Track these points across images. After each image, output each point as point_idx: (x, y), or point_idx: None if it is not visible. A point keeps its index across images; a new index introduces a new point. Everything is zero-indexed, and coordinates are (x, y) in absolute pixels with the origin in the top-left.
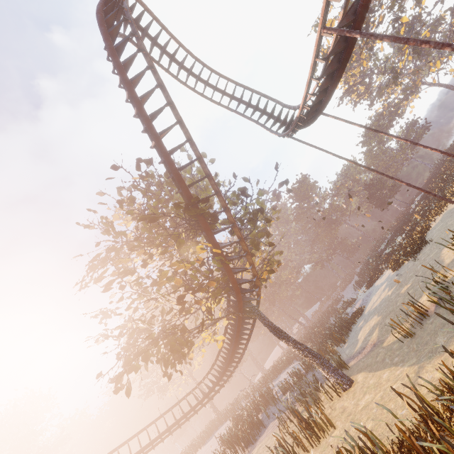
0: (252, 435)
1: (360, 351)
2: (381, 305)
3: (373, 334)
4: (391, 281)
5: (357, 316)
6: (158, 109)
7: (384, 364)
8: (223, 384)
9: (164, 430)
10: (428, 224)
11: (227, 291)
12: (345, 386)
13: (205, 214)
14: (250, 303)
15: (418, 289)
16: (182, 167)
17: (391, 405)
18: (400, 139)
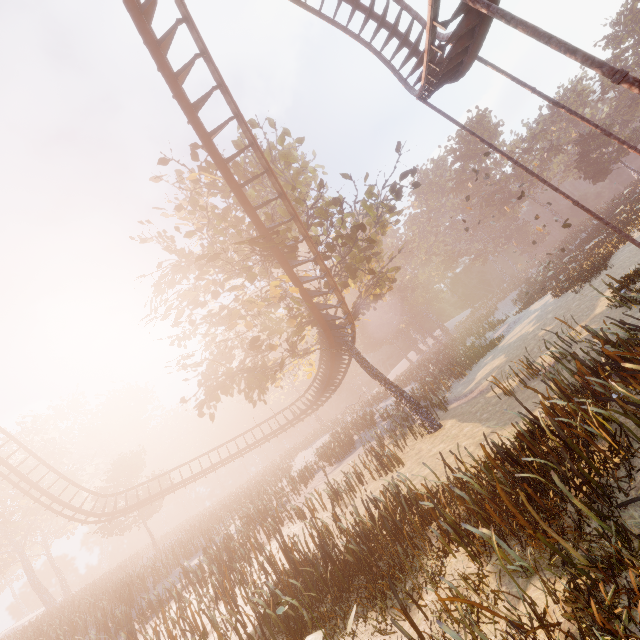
0: (342, 454)
1: (467, 394)
2: (516, 343)
3: (488, 378)
4: (543, 313)
5: (490, 348)
6: (203, 96)
7: (473, 418)
8: (322, 403)
9: (261, 438)
10: (630, 234)
11: (315, 324)
12: (432, 430)
13: (279, 245)
14: (344, 338)
15: (554, 337)
16: (245, 183)
17: (451, 459)
18: (587, 123)
